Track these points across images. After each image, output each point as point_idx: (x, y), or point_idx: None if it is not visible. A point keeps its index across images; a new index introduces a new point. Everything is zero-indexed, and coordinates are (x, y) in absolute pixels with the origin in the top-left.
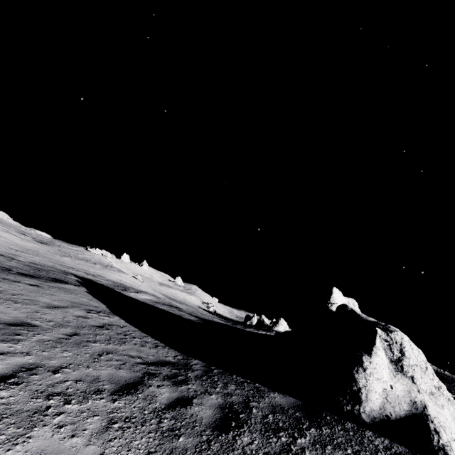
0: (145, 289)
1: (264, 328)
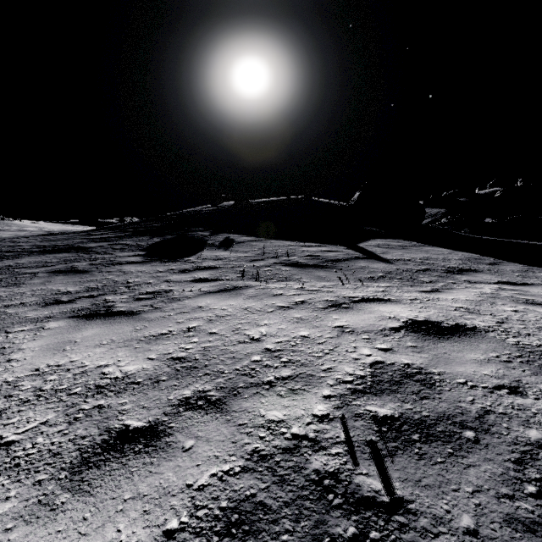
0: None
1: None
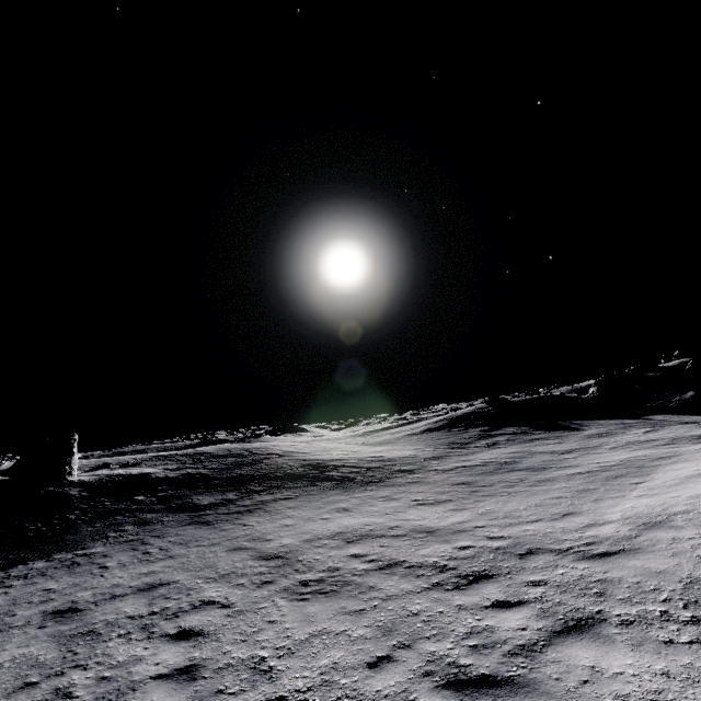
0: None
1: (94, 490)
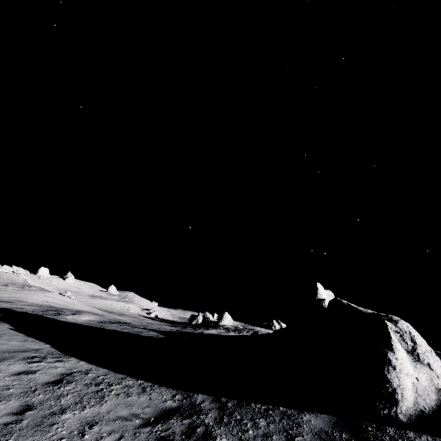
0: (80, 307)
1: (211, 325)
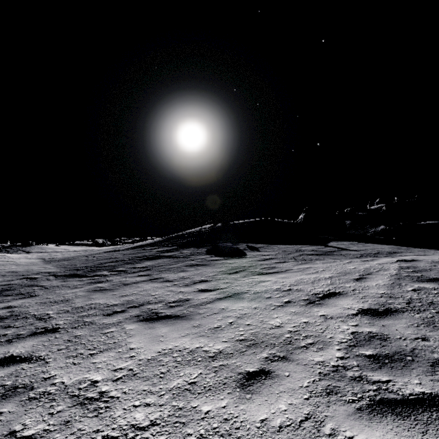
0: None
1: None
